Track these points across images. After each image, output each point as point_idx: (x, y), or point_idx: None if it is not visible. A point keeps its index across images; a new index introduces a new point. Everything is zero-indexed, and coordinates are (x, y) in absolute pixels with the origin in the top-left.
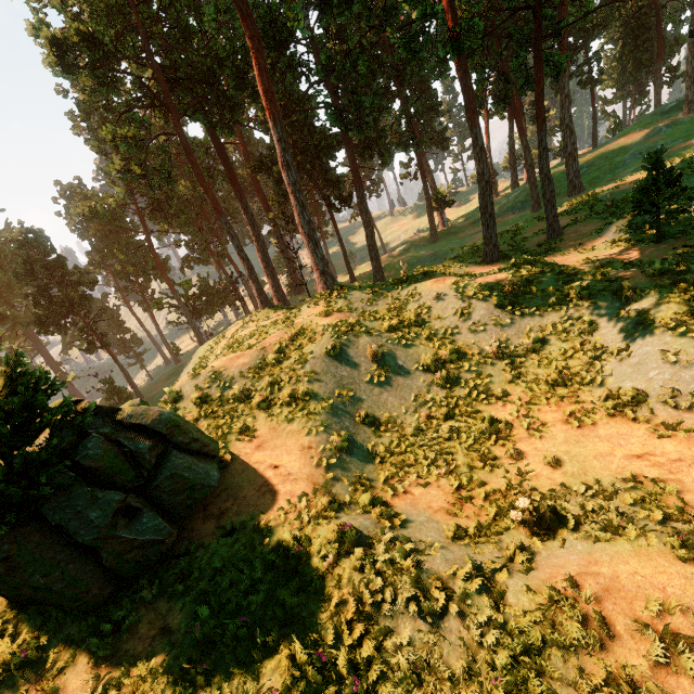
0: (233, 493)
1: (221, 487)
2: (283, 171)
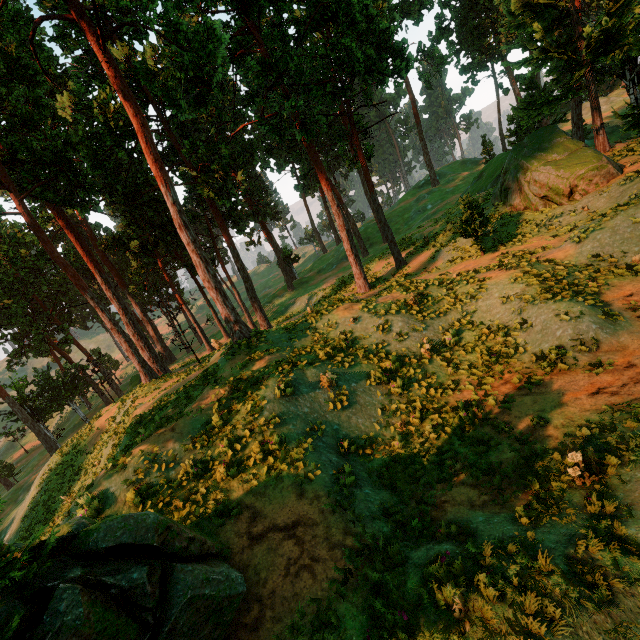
0: (253, 595)
1: None
2: (181, 231)
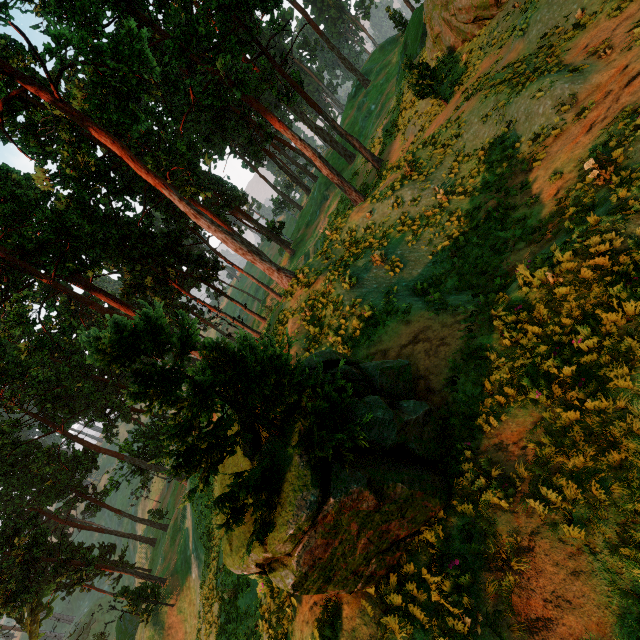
0: (415, 379)
1: None
2: (198, 220)
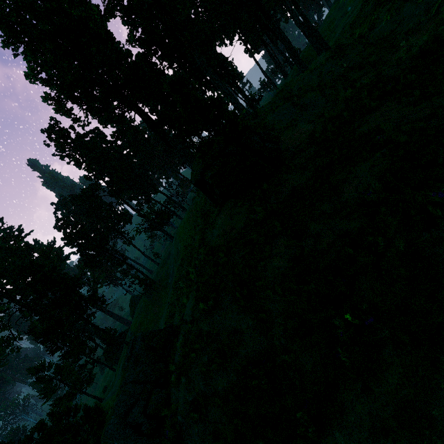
0: (284, 149)
1: None
2: (206, 71)
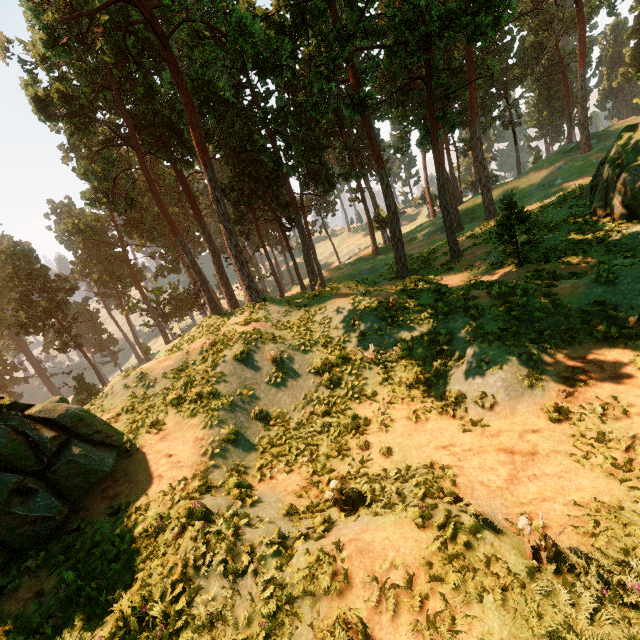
0: (130, 478)
1: (122, 473)
2: (214, 205)
